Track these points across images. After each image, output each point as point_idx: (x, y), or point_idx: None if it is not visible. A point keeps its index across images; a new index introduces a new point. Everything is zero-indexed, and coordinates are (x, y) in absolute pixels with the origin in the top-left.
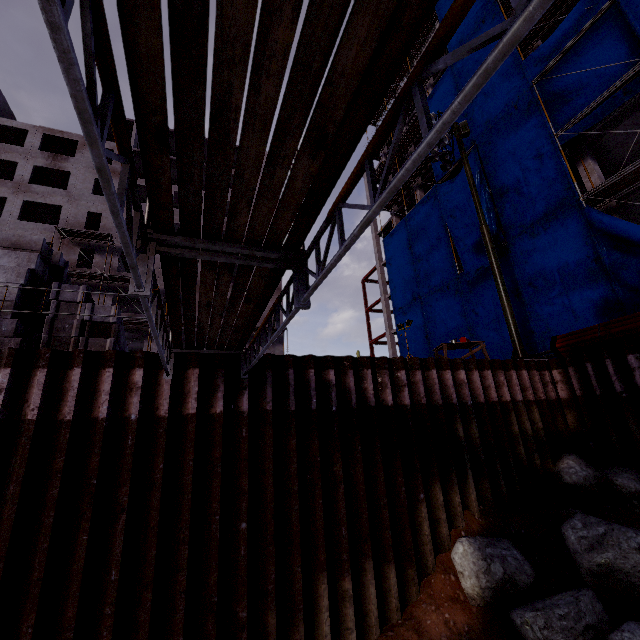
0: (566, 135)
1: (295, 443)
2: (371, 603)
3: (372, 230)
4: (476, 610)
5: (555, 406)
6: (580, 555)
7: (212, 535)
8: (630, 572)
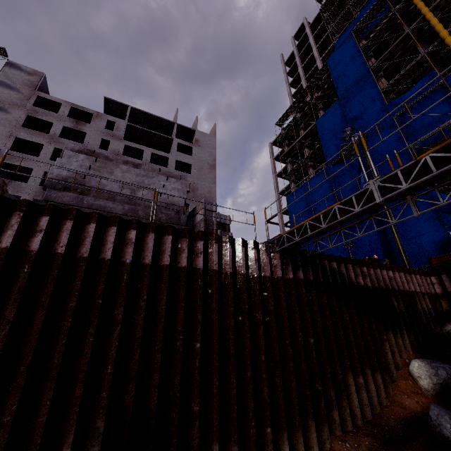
0: (415, 147)
1: (326, 299)
2: (373, 392)
3: (275, 190)
4: (431, 397)
5: (434, 297)
6: None
7: (300, 343)
8: None
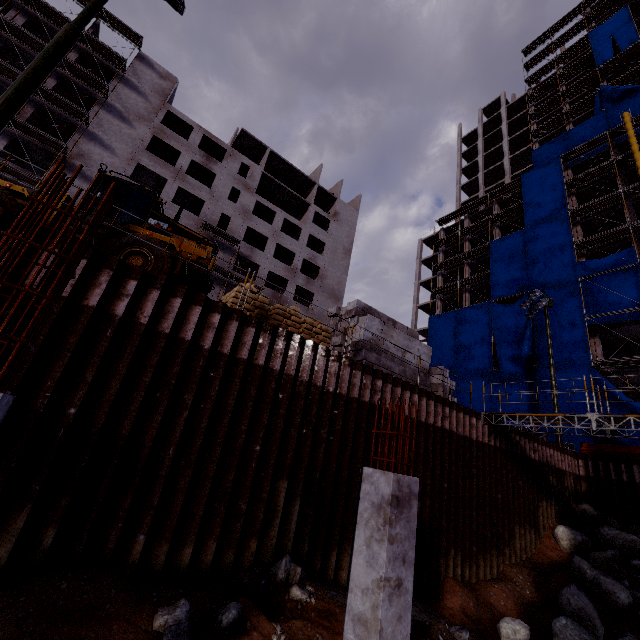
0: (591, 320)
1: (510, 466)
2: (528, 542)
3: (414, 301)
4: (567, 553)
5: (577, 478)
6: (608, 539)
7: (493, 496)
8: (627, 547)
